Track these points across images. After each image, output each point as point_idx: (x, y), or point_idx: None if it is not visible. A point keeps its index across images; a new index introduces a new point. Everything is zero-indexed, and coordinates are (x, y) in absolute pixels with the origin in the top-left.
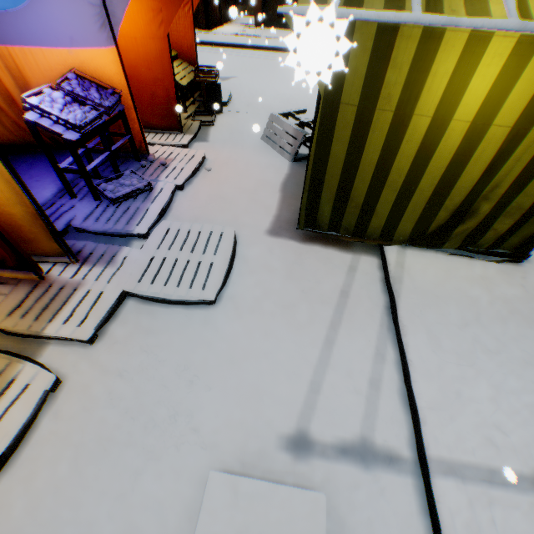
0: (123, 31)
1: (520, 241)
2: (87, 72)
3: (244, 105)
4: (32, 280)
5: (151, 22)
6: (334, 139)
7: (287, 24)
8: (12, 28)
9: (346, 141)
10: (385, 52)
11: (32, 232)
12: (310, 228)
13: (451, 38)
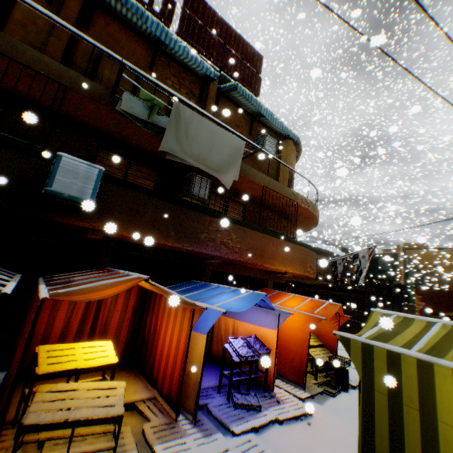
0: (288, 325)
1: None
2: (261, 336)
3: None
4: (171, 417)
5: (303, 325)
6: (375, 416)
7: None
8: (243, 315)
9: (385, 421)
10: (395, 364)
11: (191, 391)
12: None
13: (439, 369)
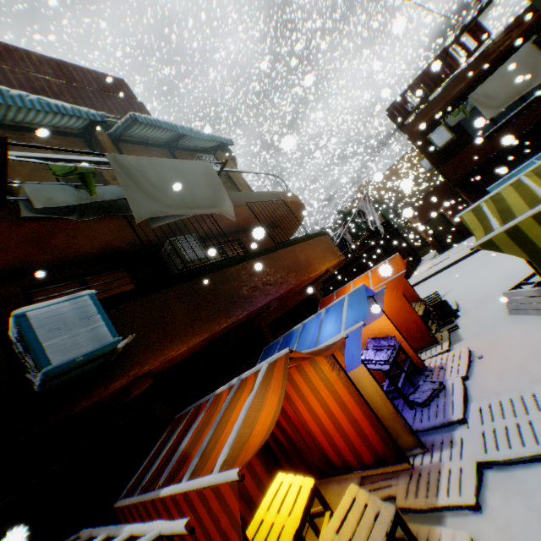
0: None
1: None
2: (373, 334)
3: (471, 302)
4: (405, 470)
5: (391, 294)
6: None
7: (463, 236)
8: None
9: None
10: None
11: (394, 429)
12: None
13: None
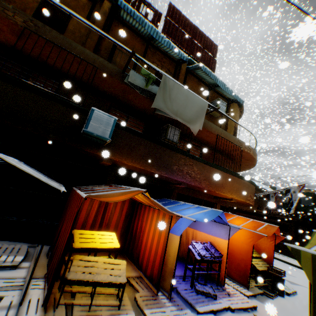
0: (235, 238)
1: None
2: (214, 243)
3: (304, 301)
4: (153, 292)
5: (247, 238)
6: None
7: None
8: (201, 226)
9: None
10: None
11: (167, 275)
12: None
13: None
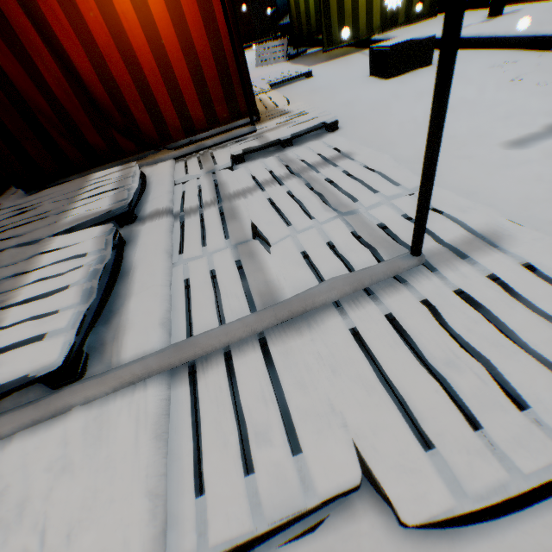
0: None
1: (429, 3)
2: None
3: None
4: None
5: None
6: None
7: None
8: None
9: None
10: None
11: None
12: (330, 47)
13: None
